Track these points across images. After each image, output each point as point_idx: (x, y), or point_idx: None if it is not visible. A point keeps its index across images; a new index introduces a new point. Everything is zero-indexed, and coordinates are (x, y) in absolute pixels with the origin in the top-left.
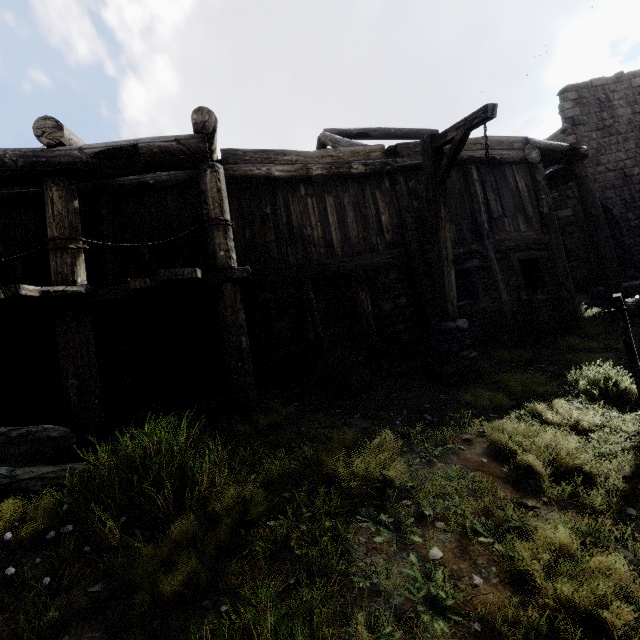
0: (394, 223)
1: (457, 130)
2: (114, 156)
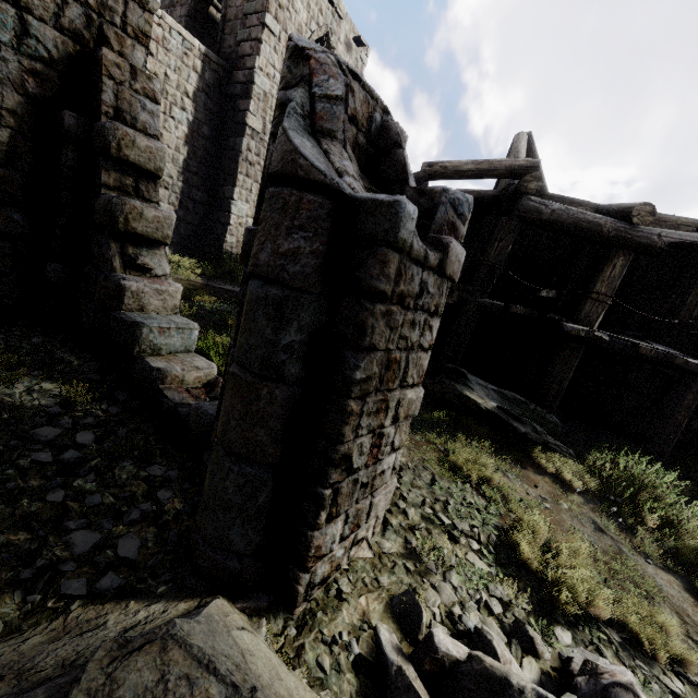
0: None
1: None
2: (680, 247)
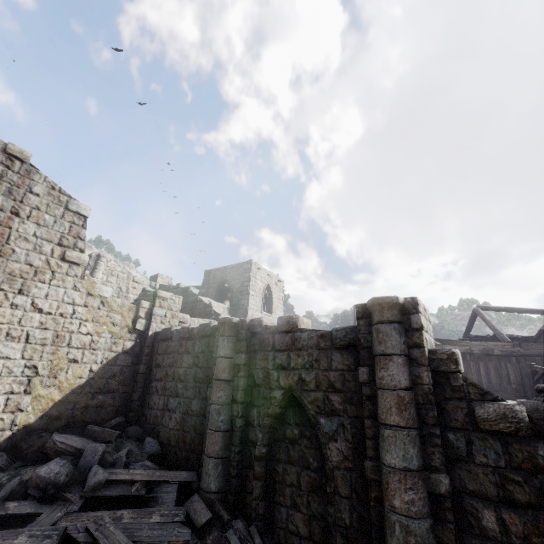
0: (517, 380)
1: (540, 369)
2: None
